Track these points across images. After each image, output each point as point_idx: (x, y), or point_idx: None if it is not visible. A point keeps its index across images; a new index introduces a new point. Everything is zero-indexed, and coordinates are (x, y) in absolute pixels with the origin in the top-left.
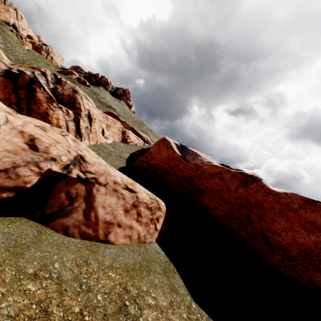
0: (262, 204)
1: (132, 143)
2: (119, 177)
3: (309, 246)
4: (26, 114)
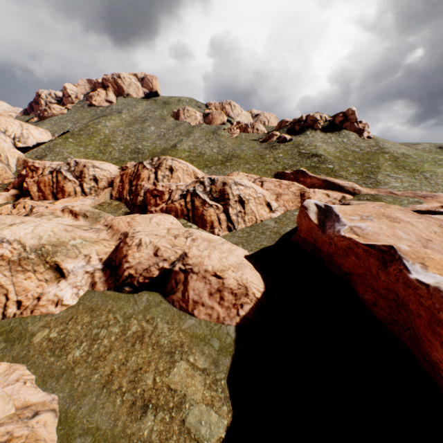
0: (408, 306)
1: None
2: (210, 266)
3: None
4: (192, 220)
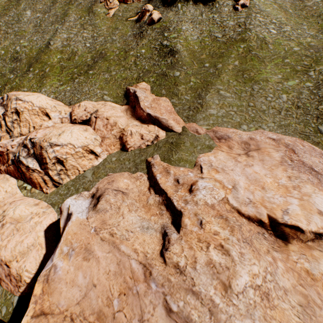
0: None
1: (131, 148)
2: (4, 257)
3: None
4: (26, 181)
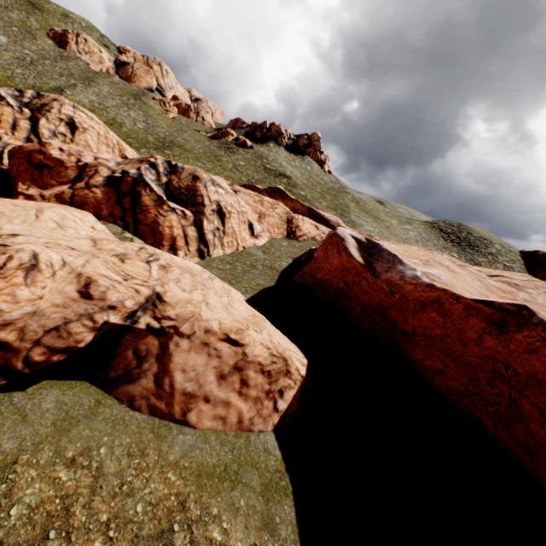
0: (544, 383)
1: (304, 237)
2: (215, 322)
3: None
4: (132, 228)
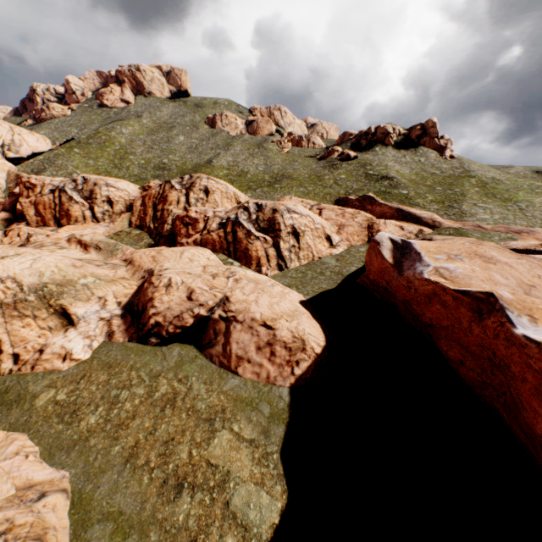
0: (508, 367)
1: None
2: (258, 314)
3: None
4: (233, 255)
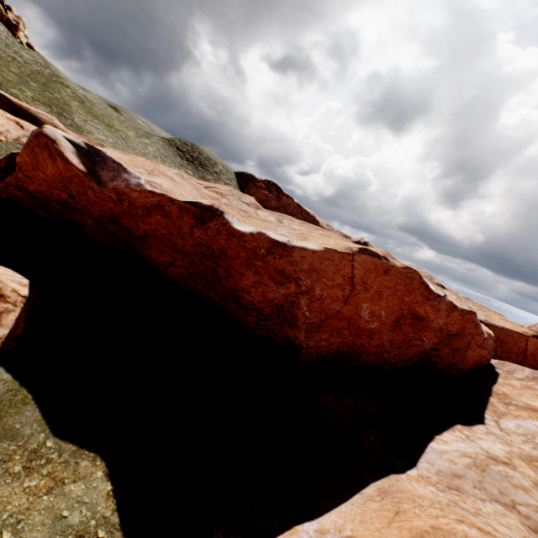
0: (226, 253)
1: (0, 136)
2: None
3: (279, 302)
4: None
